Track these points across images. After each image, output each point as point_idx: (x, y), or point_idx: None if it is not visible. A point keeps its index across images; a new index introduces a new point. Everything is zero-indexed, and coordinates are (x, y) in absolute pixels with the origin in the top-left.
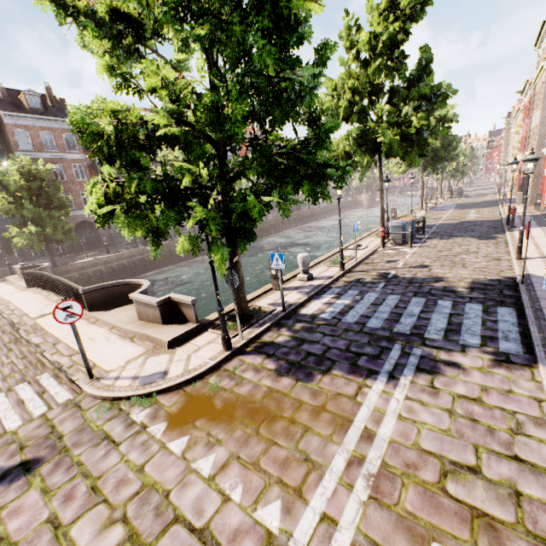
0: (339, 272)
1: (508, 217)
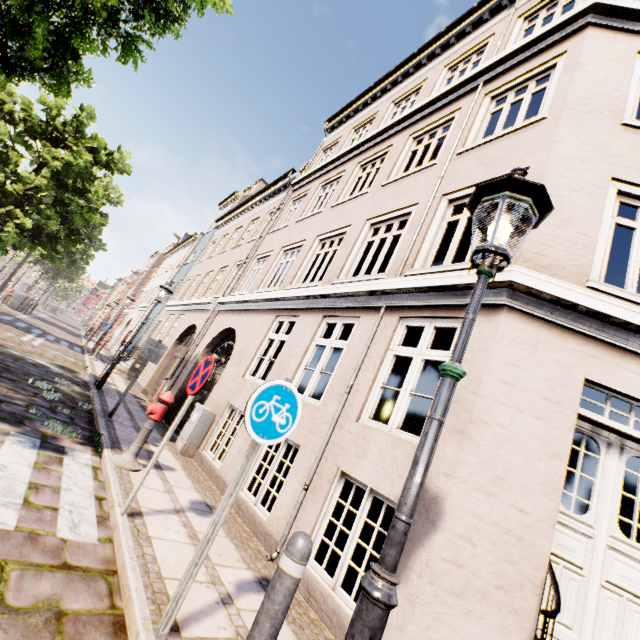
0: None
1: (88, 333)
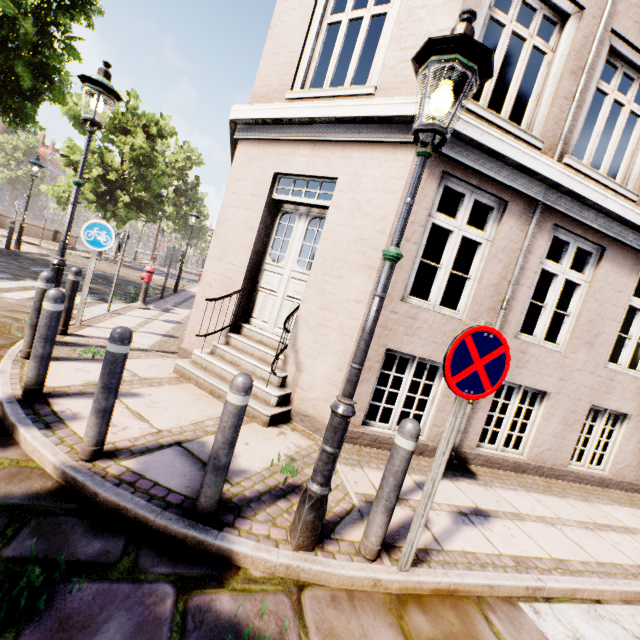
0: (133, 261)
1: None
